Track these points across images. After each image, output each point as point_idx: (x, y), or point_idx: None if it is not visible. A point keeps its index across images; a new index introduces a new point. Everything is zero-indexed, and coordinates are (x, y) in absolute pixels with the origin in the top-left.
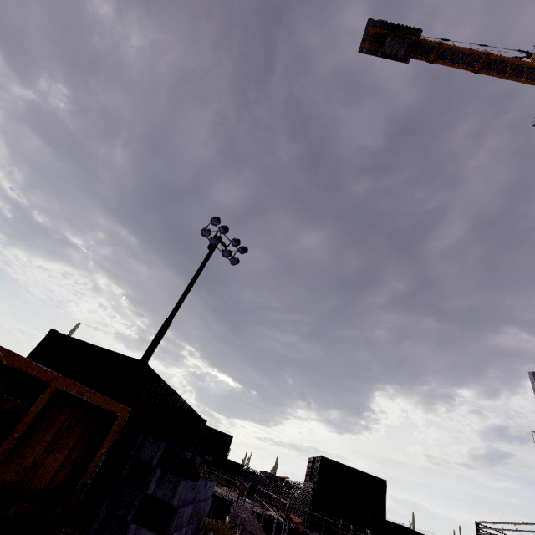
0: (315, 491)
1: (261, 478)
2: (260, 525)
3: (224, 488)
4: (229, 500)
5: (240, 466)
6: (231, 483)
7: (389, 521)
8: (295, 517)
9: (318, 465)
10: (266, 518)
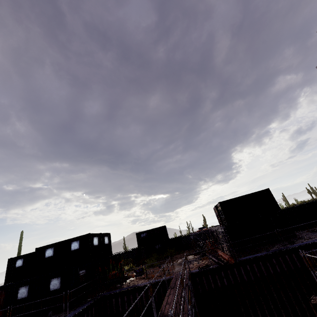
0: (227, 226)
1: (195, 235)
2: (187, 315)
3: (175, 257)
4: (170, 278)
5: (179, 237)
6: (179, 251)
7: (283, 210)
8: (223, 254)
9: (220, 209)
10: (202, 272)
